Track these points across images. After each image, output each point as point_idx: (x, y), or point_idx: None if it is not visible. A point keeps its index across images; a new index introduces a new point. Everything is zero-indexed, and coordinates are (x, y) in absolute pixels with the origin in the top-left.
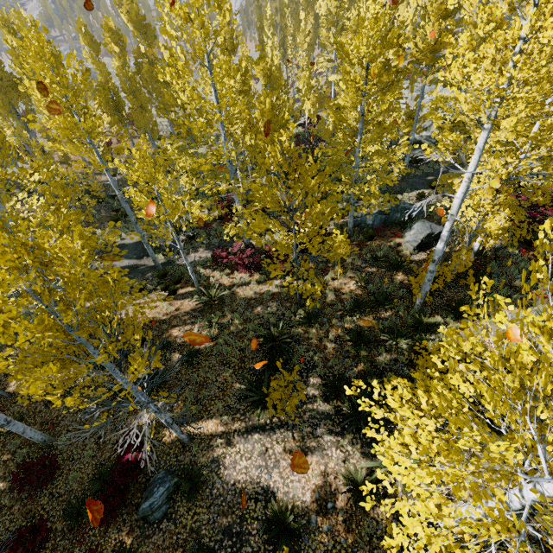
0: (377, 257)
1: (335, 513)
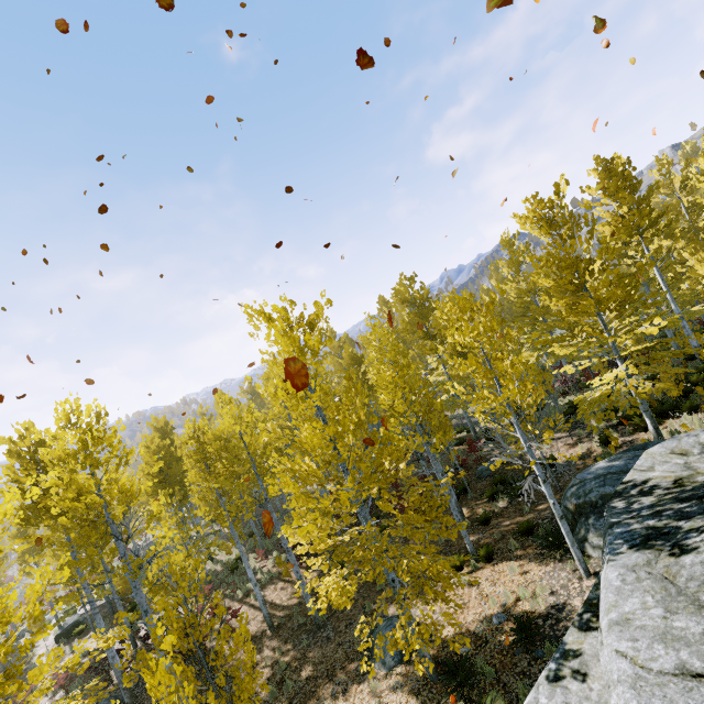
0: (689, 355)
1: (589, 458)
